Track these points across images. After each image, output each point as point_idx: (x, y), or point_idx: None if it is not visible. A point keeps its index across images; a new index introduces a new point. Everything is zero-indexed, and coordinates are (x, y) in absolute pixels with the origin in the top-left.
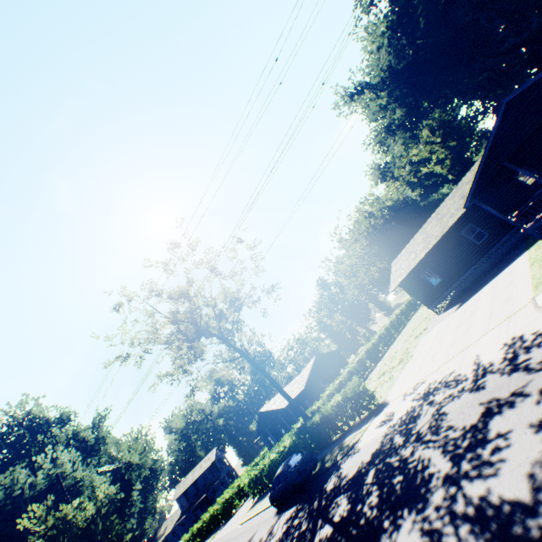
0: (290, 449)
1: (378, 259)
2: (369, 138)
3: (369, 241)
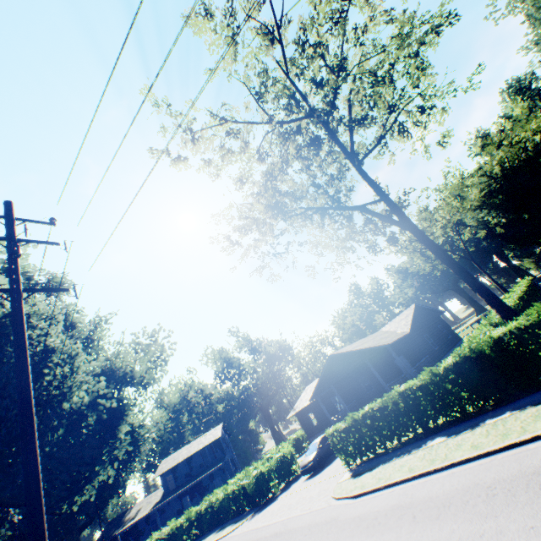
0: (525, 340)
1: (502, 211)
2: (532, 41)
3: (489, 191)
